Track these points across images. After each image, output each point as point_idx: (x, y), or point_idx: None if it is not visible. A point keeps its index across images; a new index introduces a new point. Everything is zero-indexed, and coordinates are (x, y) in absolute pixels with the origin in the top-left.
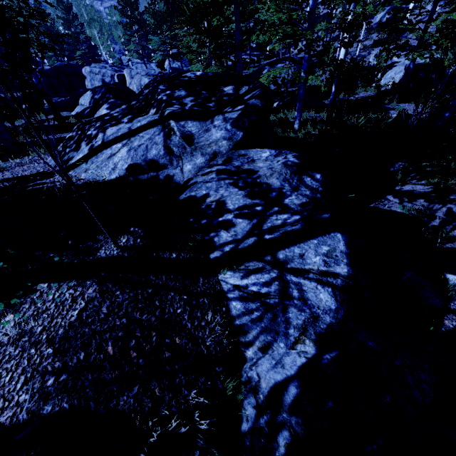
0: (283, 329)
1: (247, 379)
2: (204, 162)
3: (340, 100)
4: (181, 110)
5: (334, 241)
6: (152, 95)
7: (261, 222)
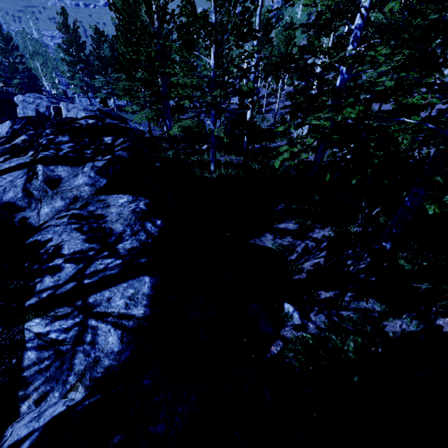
0: (65, 377)
1: (1, 439)
2: (64, 206)
3: (262, 146)
4: (54, 155)
5: (141, 284)
6: (38, 137)
7: (86, 267)
